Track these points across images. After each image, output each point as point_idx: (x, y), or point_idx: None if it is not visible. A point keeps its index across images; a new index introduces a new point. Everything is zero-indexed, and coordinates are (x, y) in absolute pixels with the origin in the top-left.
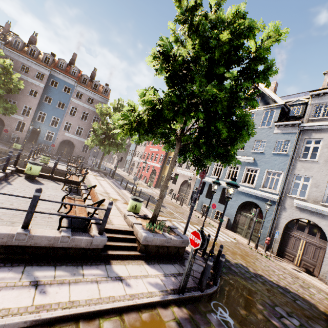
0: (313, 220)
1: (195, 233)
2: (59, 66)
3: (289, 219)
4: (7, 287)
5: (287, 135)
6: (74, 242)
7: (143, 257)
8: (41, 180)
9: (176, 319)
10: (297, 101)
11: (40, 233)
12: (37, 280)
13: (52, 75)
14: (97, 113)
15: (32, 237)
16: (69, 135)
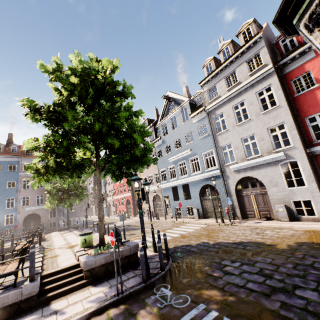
0: (249, 175)
1: (111, 234)
2: None
3: (234, 183)
4: None
5: (202, 120)
6: None
7: (91, 282)
8: None
9: (109, 318)
10: (197, 94)
11: None
12: None
13: None
14: None
15: None
16: (31, 208)
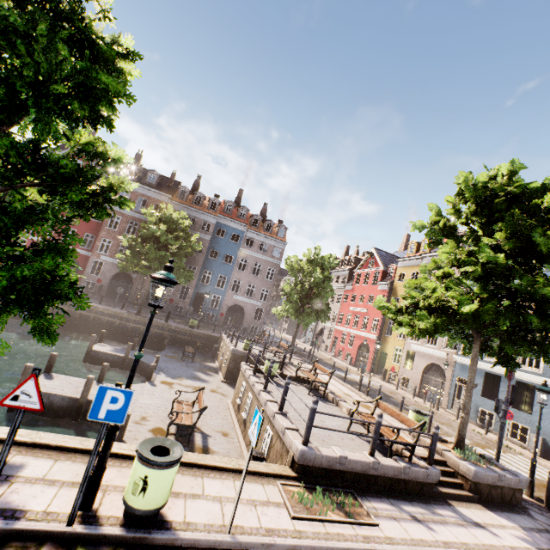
0: None
1: None
2: (225, 210)
3: None
4: (401, 519)
5: None
6: (412, 474)
7: (476, 499)
8: (276, 380)
9: None
10: None
11: (385, 462)
12: (411, 514)
13: (218, 223)
14: (271, 263)
15: (382, 466)
16: (239, 297)
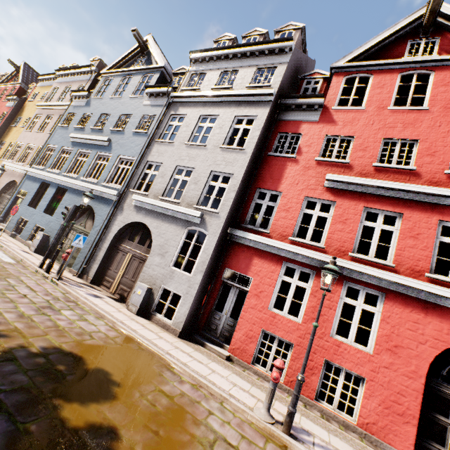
0: (146, 222)
1: None
2: None
3: (122, 224)
4: None
5: (156, 108)
6: None
7: None
8: None
9: None
10: (181, 70)
11: None
12: None
13: None
14: None
15: None
16: None
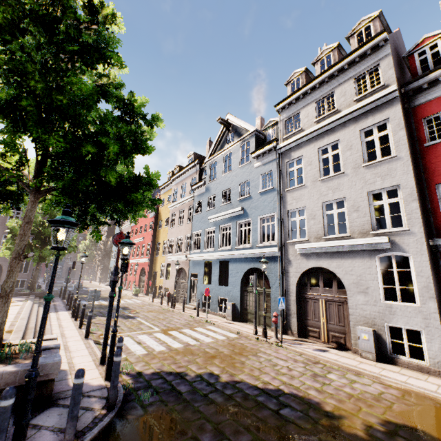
0: (323, 265)
1: None
2: None
3: (298, 274)
4: None
5: (268, 165)
6: None
7: None
8: None
9: None
10: (269, 123)
11: None
12: None
13: None
14: None
15: None
16: None
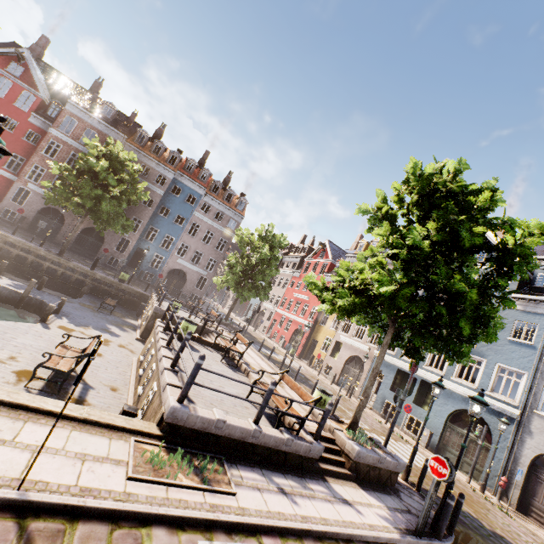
0: None
1: (437, 460)
2: (186, 168)
3: (538, 451)
4: (266, 490)
5: (533, 316)
6: (295, 447)
7: (353, 478)
8: (191, 343)
9: None
10: None
11: (268, 432)
12: (280, 487)
13: (175, 179)
14: (225, 234)
15: (263, 435)
16: (183, 262)
